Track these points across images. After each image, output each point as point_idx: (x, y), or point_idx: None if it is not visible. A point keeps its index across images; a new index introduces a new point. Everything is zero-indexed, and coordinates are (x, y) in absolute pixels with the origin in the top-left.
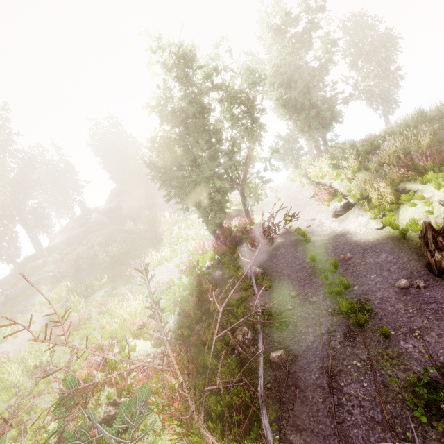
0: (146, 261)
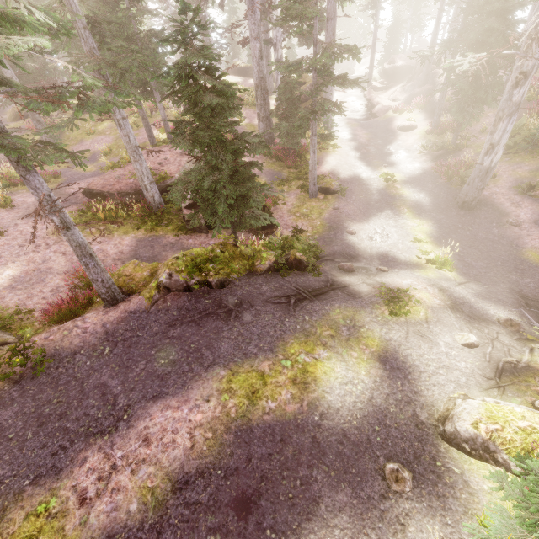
0: None
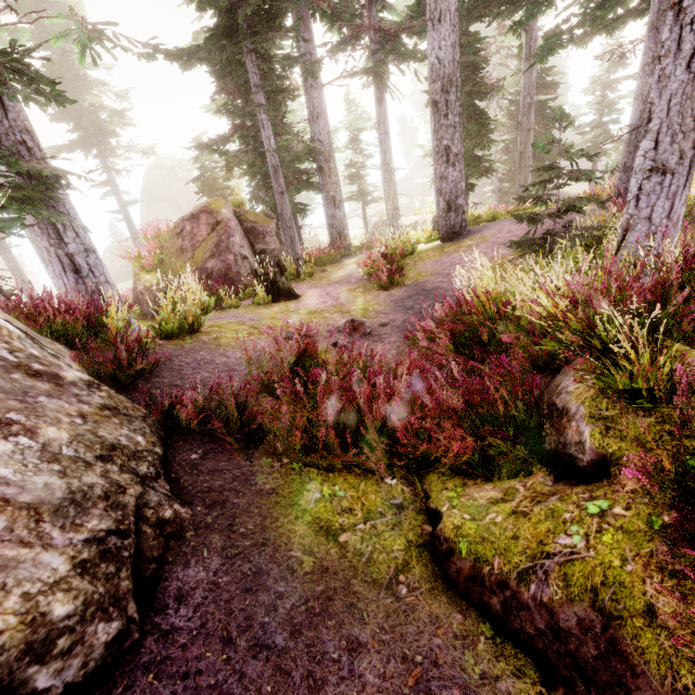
0: None
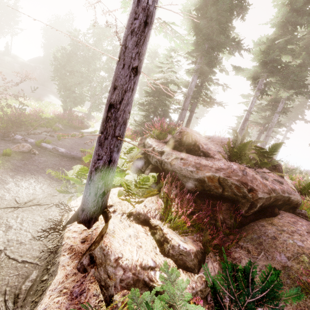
0: (19, 98)
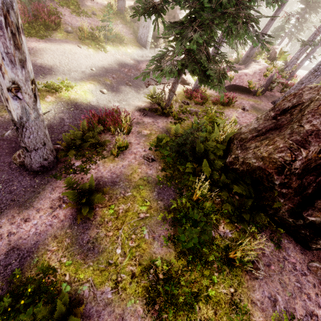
0: None
